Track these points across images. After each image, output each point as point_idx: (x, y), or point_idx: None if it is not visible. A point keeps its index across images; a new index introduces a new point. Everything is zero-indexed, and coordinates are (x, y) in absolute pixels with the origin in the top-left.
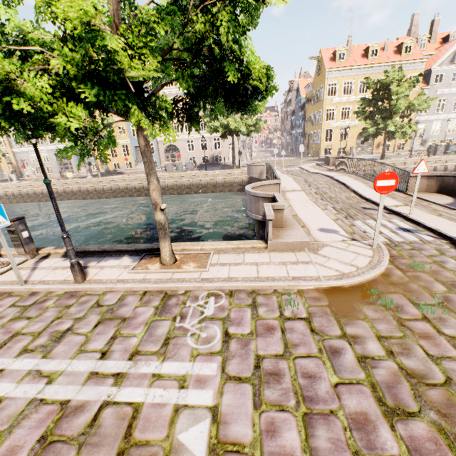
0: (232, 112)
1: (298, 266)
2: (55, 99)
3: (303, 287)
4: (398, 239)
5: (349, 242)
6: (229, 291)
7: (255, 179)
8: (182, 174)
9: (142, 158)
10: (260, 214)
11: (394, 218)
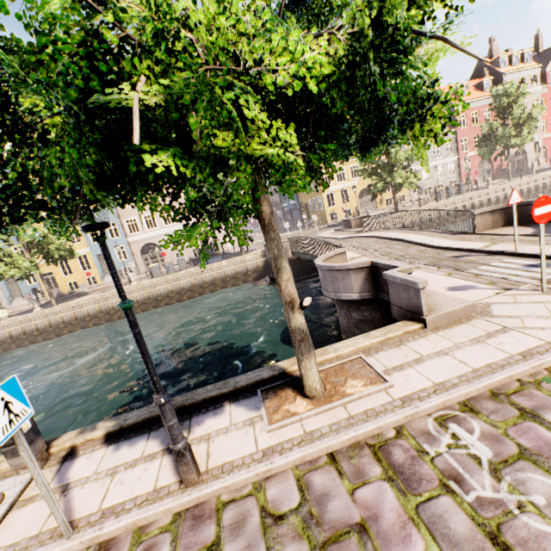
0: (367, 152)
1: (502, 338)
2: (215, 128)
3: (550, 363)
4: (547, 276)
5: (507, 293)
6: (461, 405)
7: None
8: (178, 275)
9: None
10: (354, 292)
11: (502, 258)
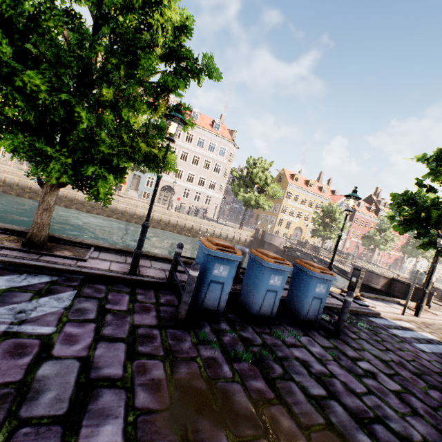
0: None
1: None
2: None
3: None
4: None
5: None
6: None
7: (273, 246)
8: (203, 221)
9: (135, 186)
10: (378, 285)
11: None
